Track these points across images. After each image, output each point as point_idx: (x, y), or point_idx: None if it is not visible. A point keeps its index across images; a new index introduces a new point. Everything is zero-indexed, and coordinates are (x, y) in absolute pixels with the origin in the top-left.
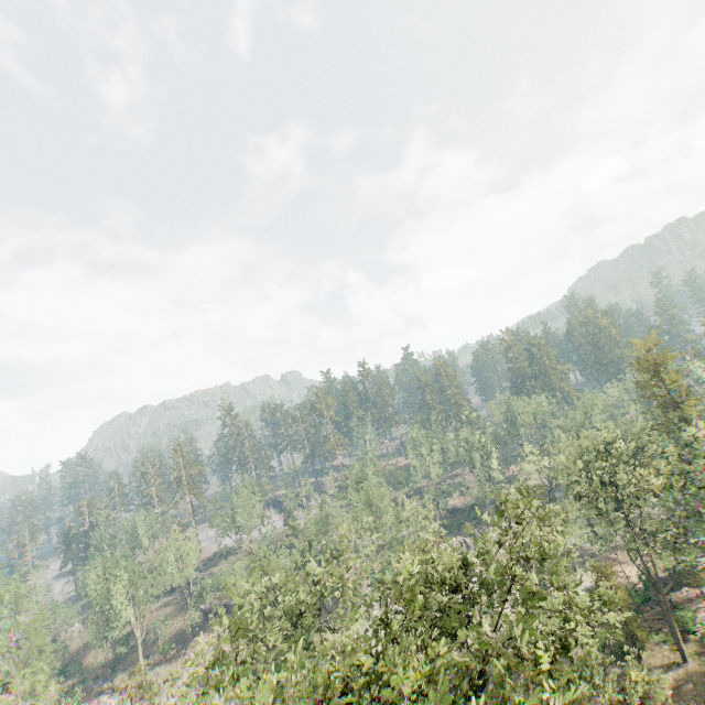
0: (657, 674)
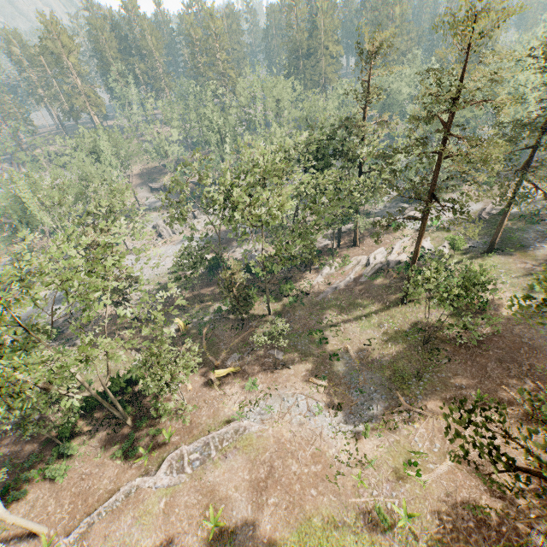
0: (250, 322)
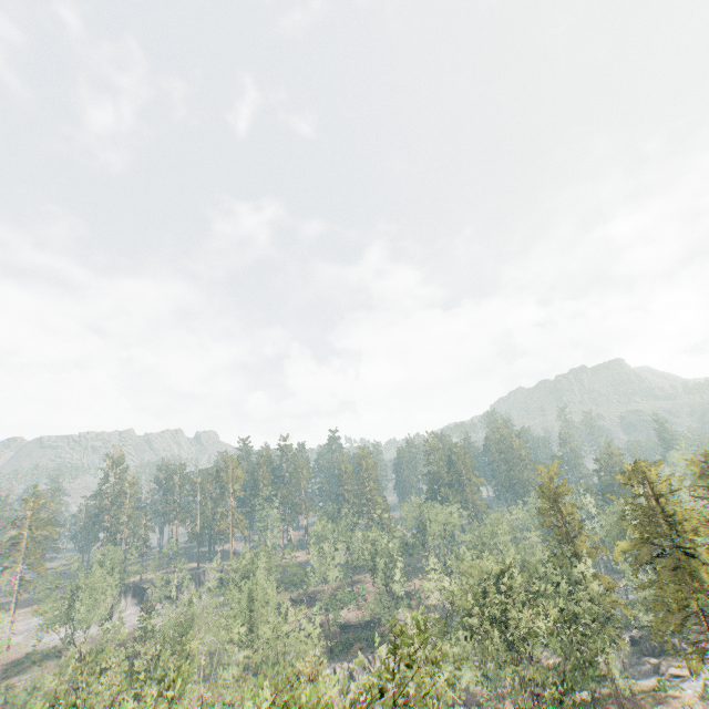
0: None
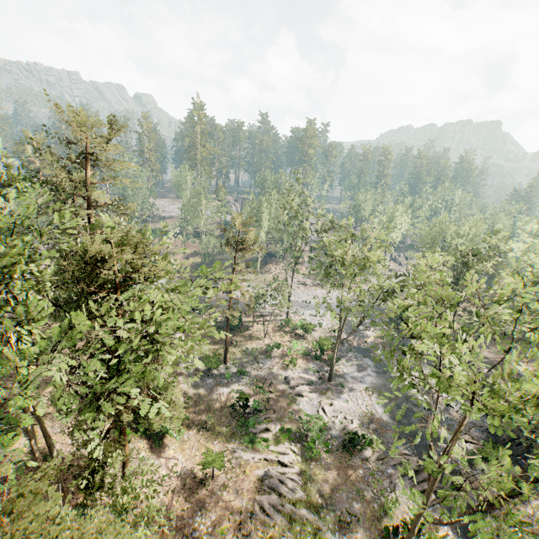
0: None
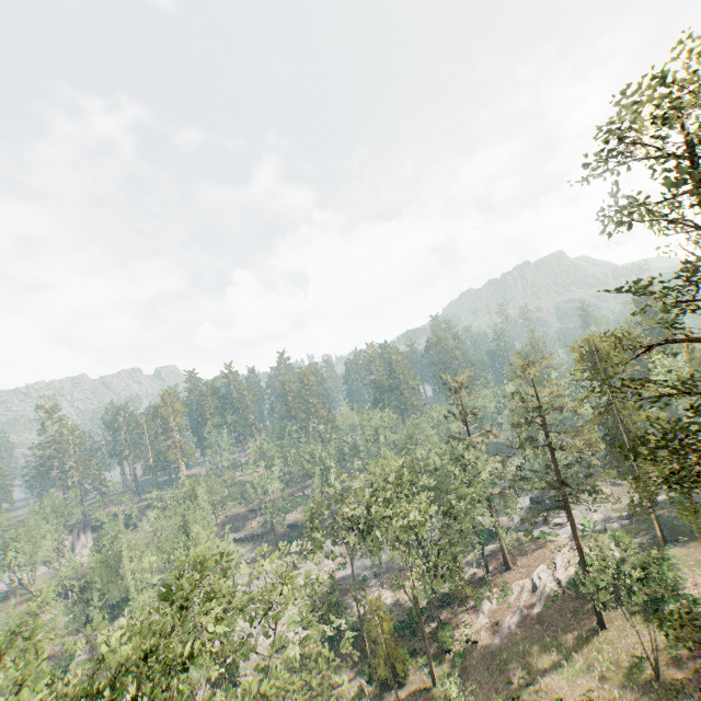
0: None
